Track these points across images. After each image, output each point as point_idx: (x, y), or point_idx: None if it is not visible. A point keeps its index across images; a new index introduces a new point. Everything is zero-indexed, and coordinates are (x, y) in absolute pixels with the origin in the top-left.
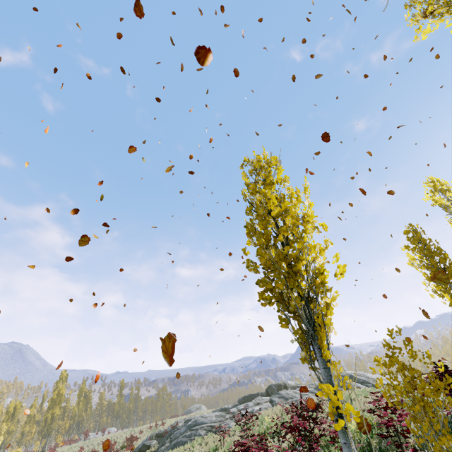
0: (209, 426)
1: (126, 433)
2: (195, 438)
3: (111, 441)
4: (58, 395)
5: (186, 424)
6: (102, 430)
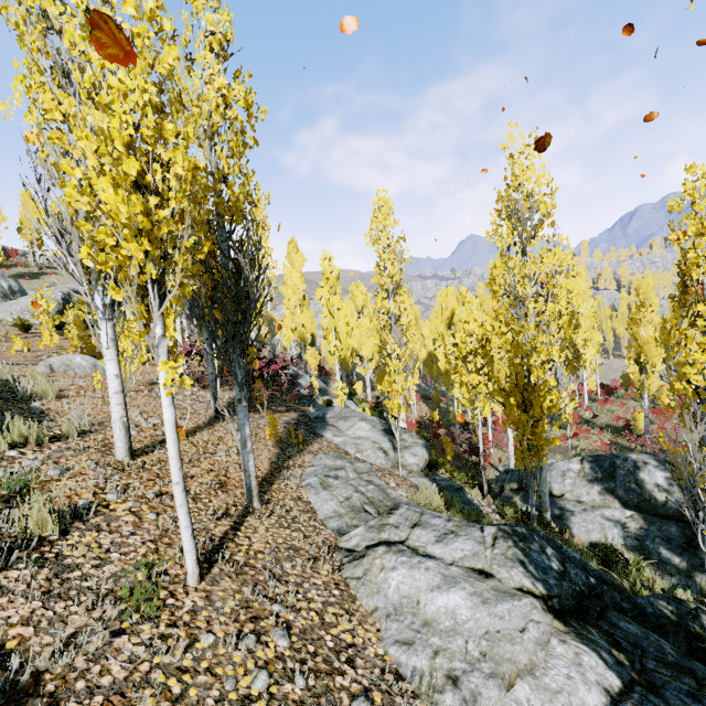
0: None
1: None
2: None
3: None
4: None
5: None
6: None
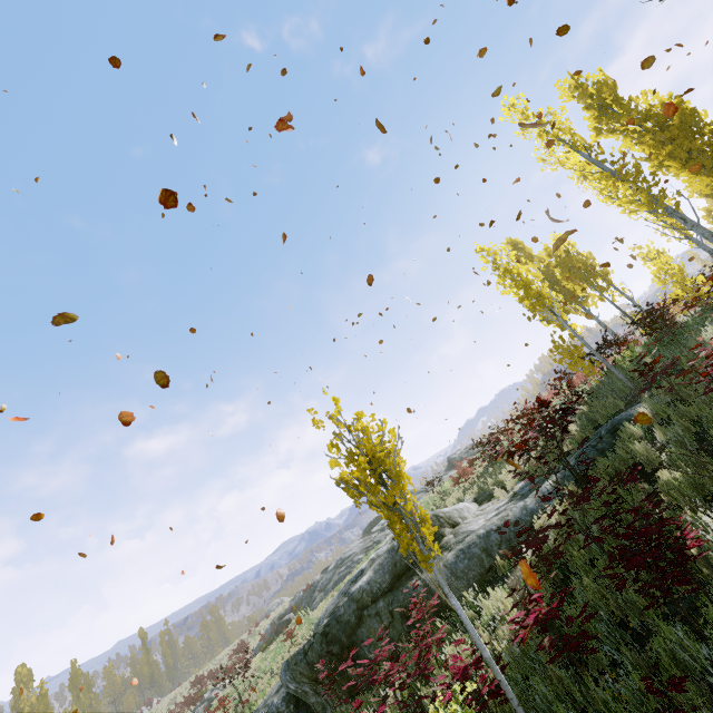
0: (363, 550)
1: (213, 663)
2: (358, 563)
3: (203, 675)
4: (39, 699)
5: (327, 572)
6: (147, 704)
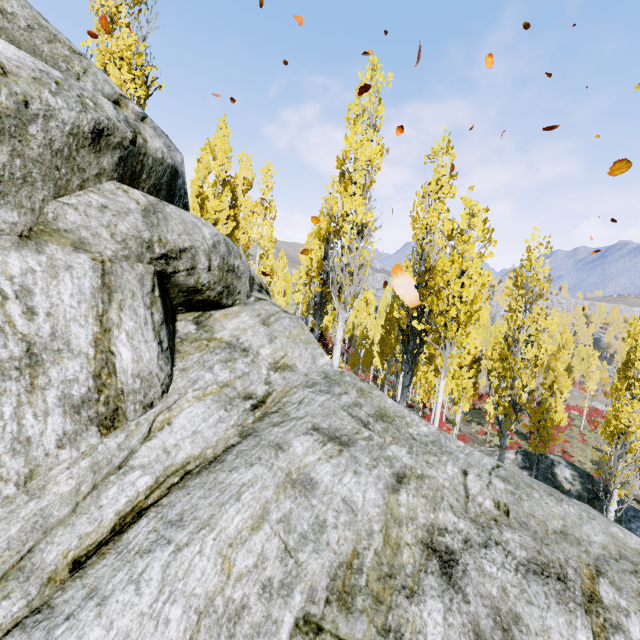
0: None
1: None
2: None
3: None
4: None
5: None
6: None
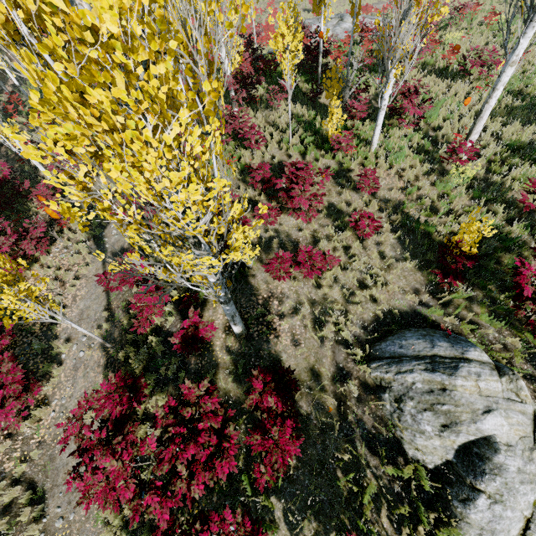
0: None
1: None
2: None
3: None
4: None
5: None
6: None
